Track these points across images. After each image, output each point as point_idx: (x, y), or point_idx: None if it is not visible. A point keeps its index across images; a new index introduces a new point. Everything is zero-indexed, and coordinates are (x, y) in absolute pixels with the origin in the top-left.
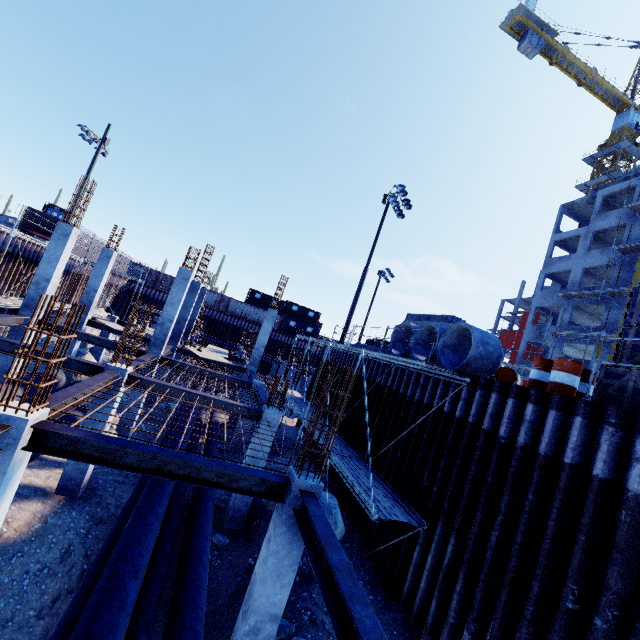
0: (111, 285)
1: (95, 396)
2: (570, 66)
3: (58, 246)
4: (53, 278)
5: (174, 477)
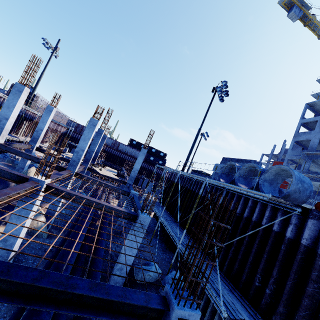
0: (57, 130)
1: (8, 203)
2: (315, 27)
3: (14, 98)
4: (10, 118)
5: (53, 305)
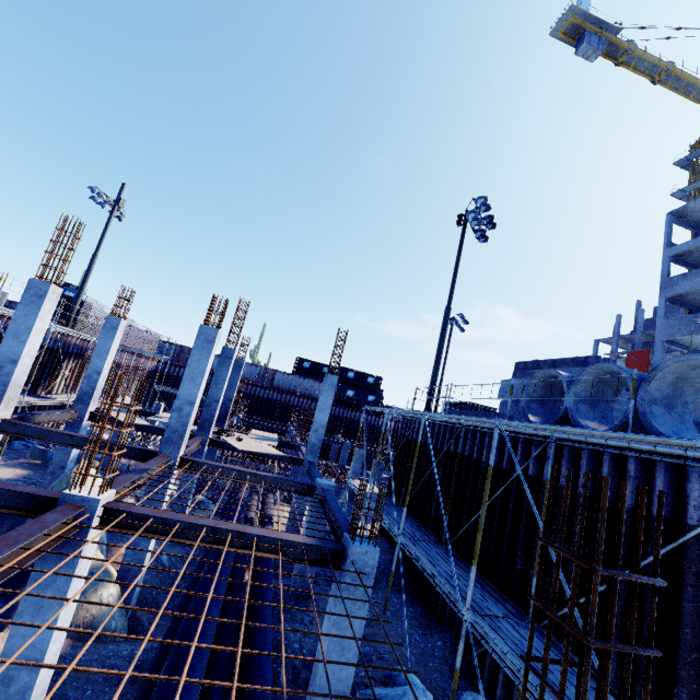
0: (137, 368)
1: None
2: (640, 63)
3: (29, 312)
4: (23, 358)
5: None
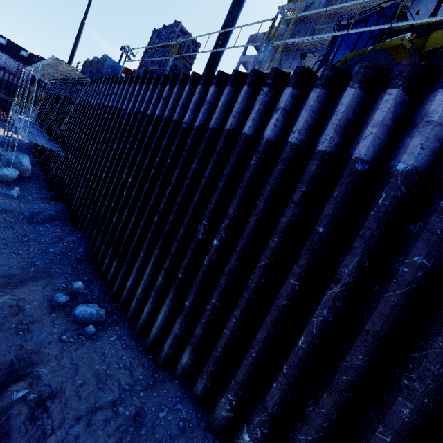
0: None
1: None
2: None
3: None
4: None
5: None
